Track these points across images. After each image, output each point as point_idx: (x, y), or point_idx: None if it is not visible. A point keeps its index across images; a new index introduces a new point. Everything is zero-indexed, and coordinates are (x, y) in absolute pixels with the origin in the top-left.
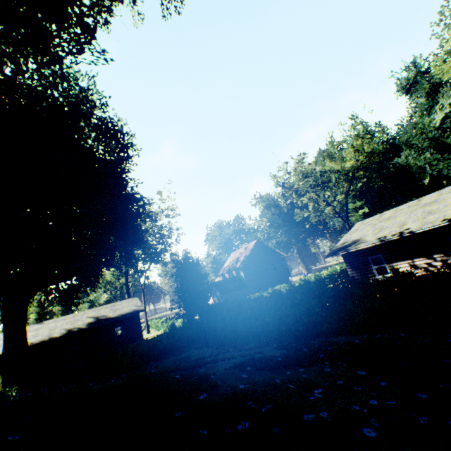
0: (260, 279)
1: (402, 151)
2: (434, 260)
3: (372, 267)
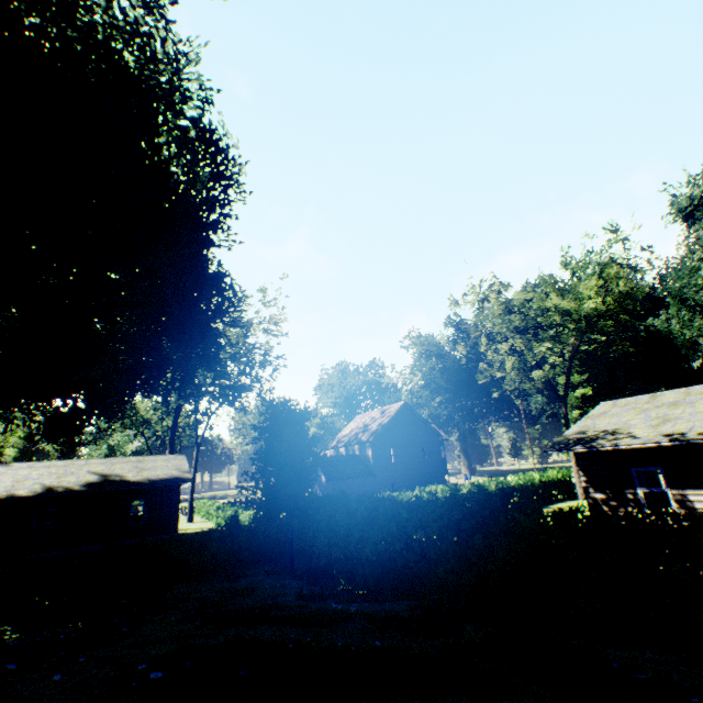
0: (397, 468)
1: (663, 309)
2: None
3: (637, 488)
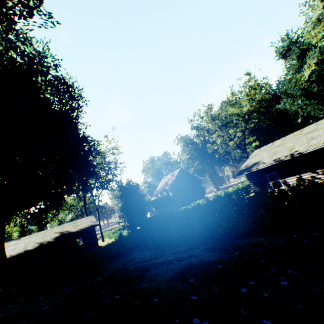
0: (184, 197)
1: (281, 100)
2: (317, 174)
3: (269, 182)
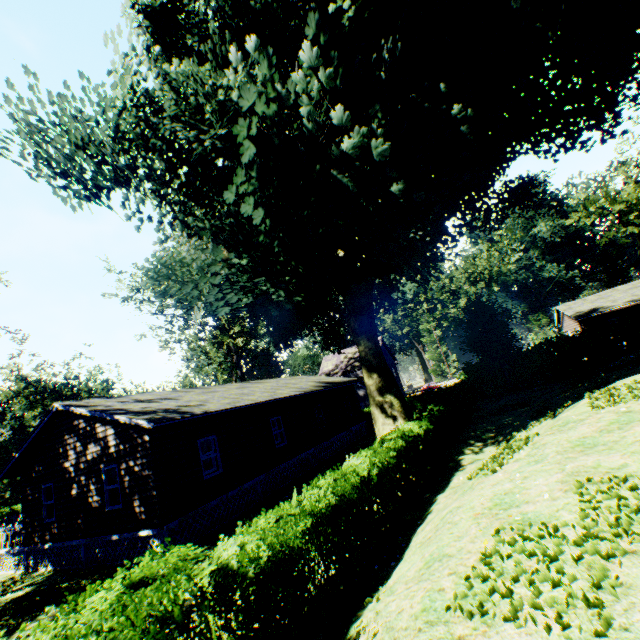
0: None
1: None
2: None
3: None
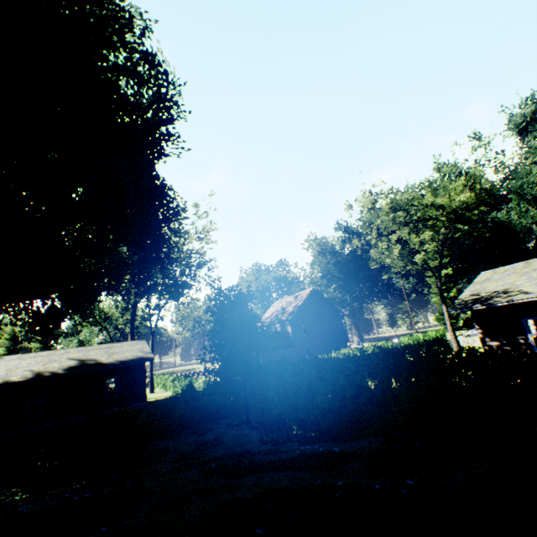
0: (311, 339)
1: (504, 205)
2: None
3: (528, 334)
